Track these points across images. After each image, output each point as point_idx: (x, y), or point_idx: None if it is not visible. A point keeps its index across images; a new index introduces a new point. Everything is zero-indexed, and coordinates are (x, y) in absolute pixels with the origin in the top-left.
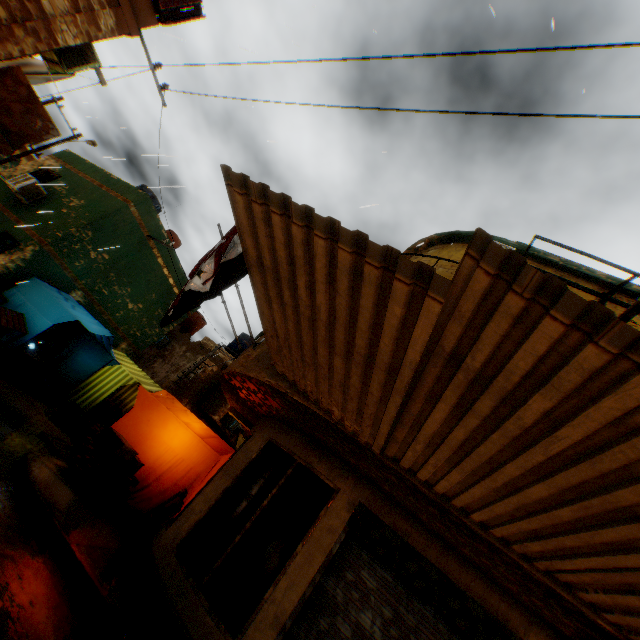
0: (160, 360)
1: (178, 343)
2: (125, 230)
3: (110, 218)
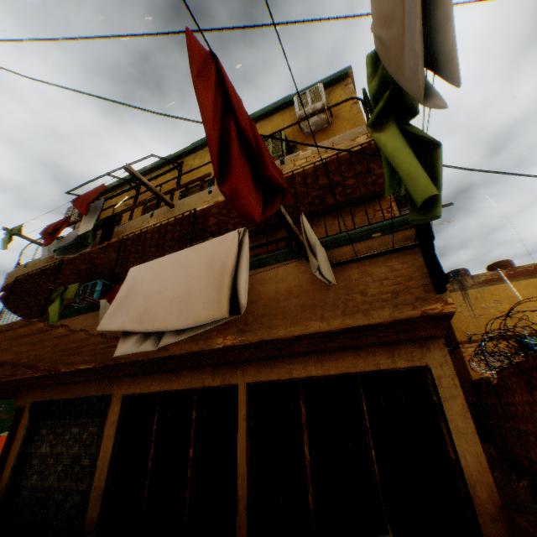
0: None
1: None
2: None
3: None
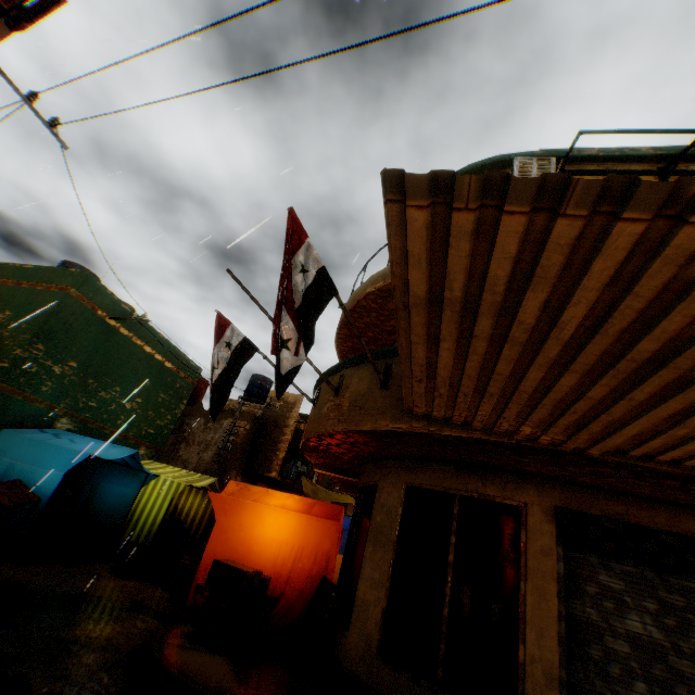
0: (183, 445)
1: (193, 418)
2: (80, 324)
3: (56, 318)
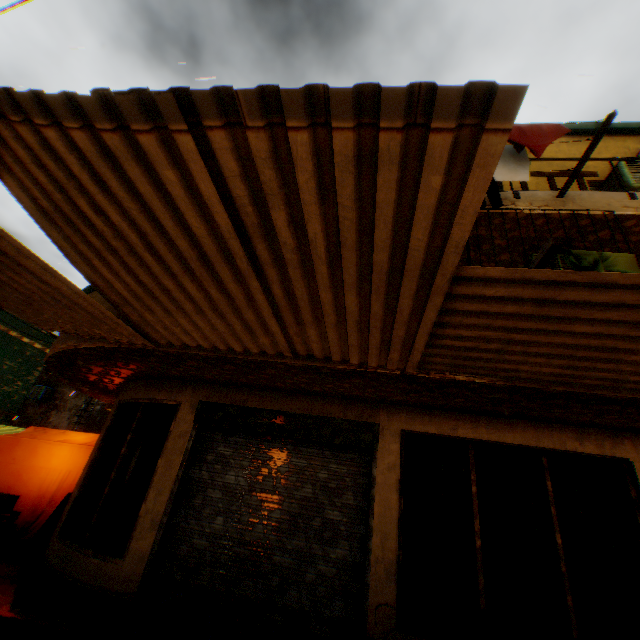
0: (55, 412)
1: (66, 387)
2: None
3: None
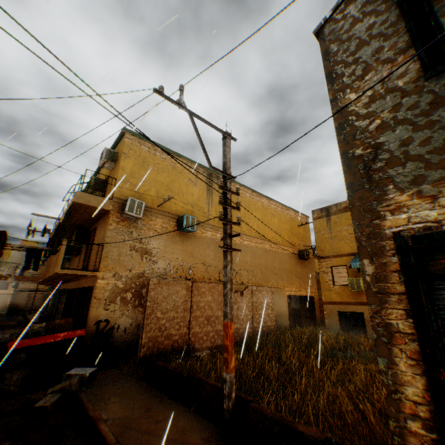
0: None
1: None
2: None
3: None
